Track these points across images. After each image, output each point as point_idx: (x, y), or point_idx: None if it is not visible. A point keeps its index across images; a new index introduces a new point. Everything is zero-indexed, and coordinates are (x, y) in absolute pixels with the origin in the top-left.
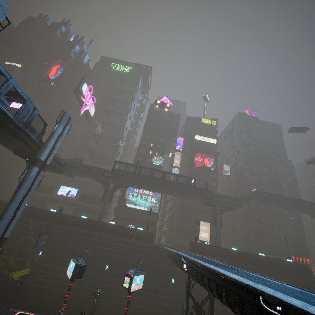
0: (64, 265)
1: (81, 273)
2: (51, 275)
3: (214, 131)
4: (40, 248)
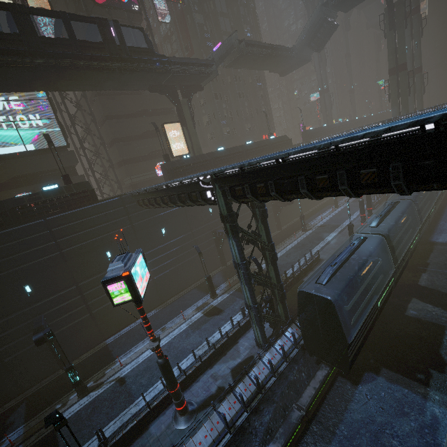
0: None
1: None
2: None
3: None
4: None
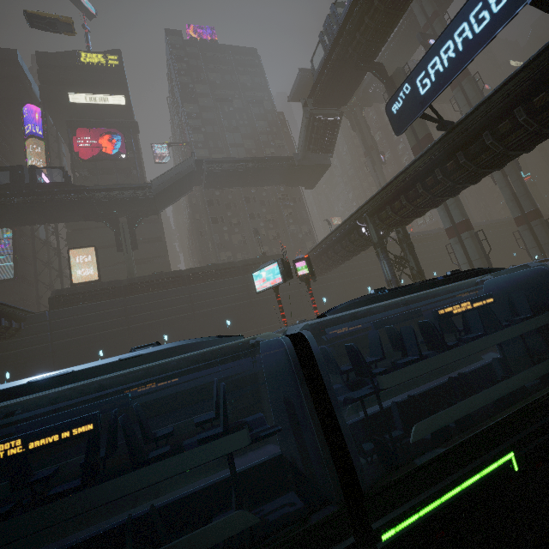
0: None
1: None
2: None
3: (117, 79)
4: None
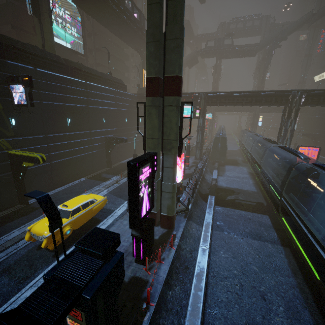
0: (62, 130)
1: None
2: (55, 146)
3: None
4: (4, 113)
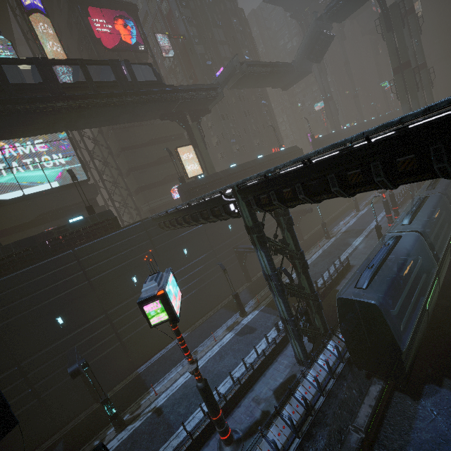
0: None
1: (3, 418)
2: None
3: None
4: None
